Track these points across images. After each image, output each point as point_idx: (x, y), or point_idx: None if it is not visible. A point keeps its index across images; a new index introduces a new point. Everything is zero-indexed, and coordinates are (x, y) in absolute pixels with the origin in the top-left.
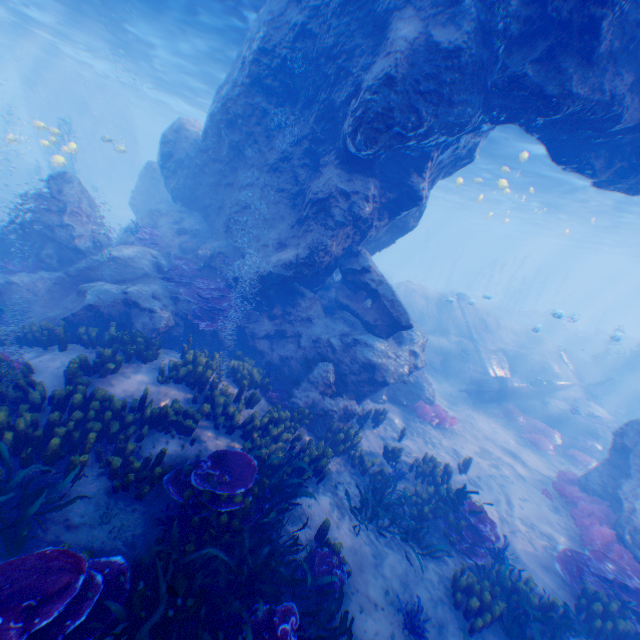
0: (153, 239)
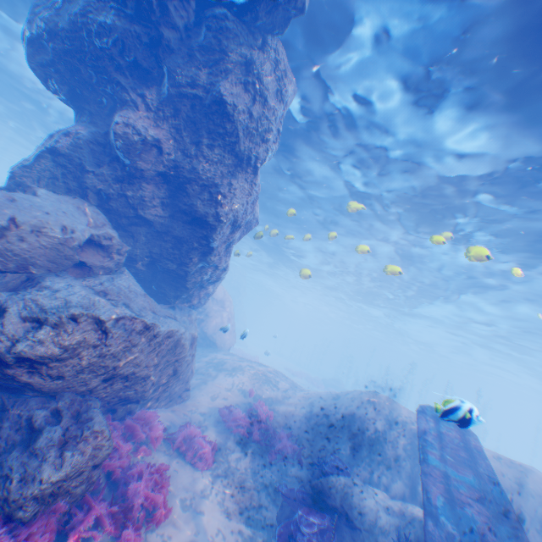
0: None
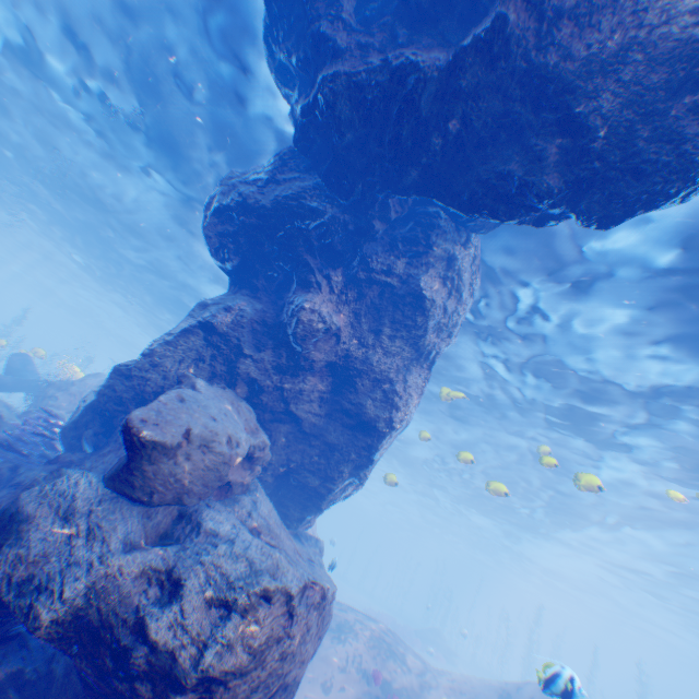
0: None
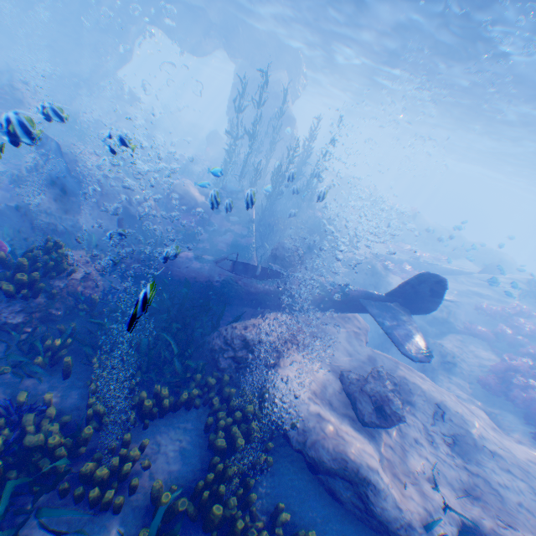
0: None
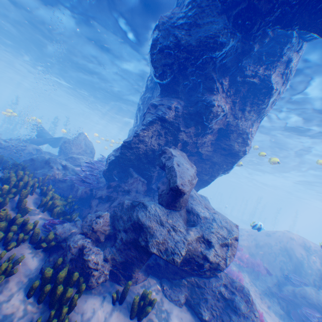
0: (101, 159)
